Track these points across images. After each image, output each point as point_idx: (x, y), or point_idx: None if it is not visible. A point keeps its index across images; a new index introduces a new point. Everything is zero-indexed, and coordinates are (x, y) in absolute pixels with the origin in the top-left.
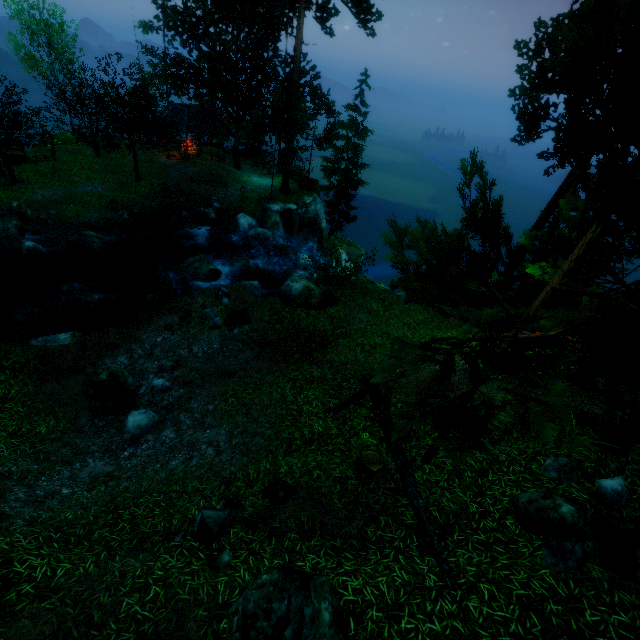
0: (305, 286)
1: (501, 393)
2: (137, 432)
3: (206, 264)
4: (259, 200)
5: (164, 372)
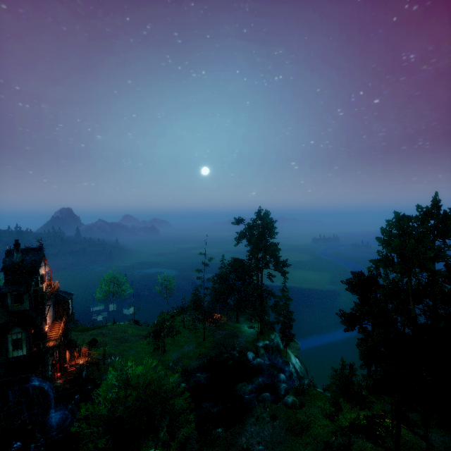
0: (293, 399)
1: (370, 444)
2: None
3: (247, 386)
4: (253, 342)
5: (259, 443)
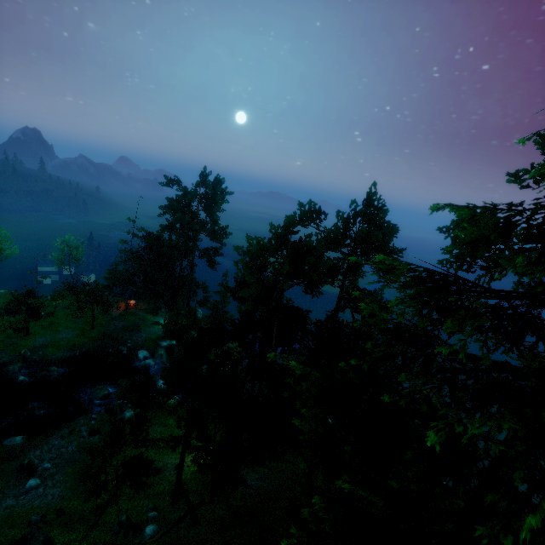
0: (132, 414)
1: (175, 477)
2: (29, 488)
3: (103, 391)
4: (156, 339)
5: (52, 460)
